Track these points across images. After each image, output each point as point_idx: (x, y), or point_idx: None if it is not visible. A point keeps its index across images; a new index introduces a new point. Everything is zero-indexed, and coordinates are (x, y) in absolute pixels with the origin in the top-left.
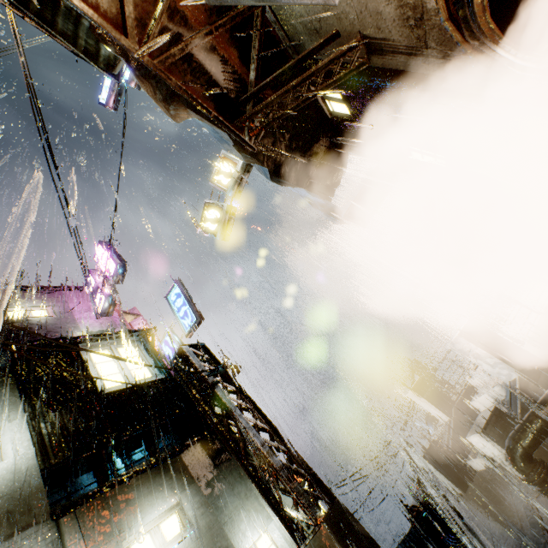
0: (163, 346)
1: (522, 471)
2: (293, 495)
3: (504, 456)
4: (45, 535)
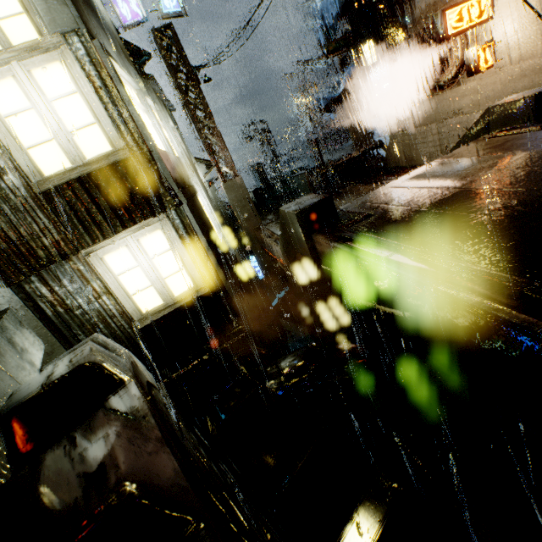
0: (120, 0)
1: (319, 178)
2: (229, 161)
3: (303, 184)
4: (143, 83)
